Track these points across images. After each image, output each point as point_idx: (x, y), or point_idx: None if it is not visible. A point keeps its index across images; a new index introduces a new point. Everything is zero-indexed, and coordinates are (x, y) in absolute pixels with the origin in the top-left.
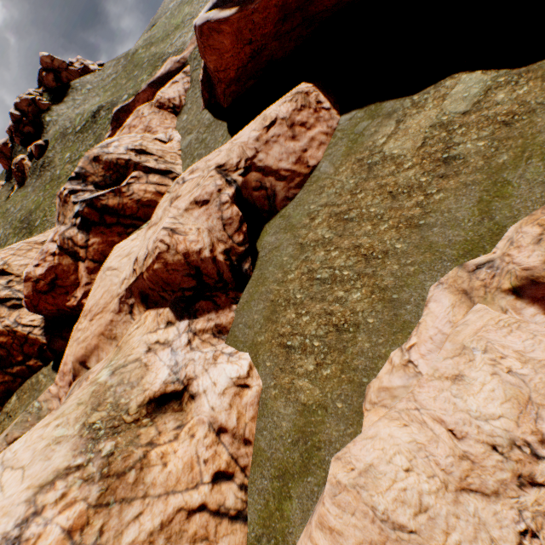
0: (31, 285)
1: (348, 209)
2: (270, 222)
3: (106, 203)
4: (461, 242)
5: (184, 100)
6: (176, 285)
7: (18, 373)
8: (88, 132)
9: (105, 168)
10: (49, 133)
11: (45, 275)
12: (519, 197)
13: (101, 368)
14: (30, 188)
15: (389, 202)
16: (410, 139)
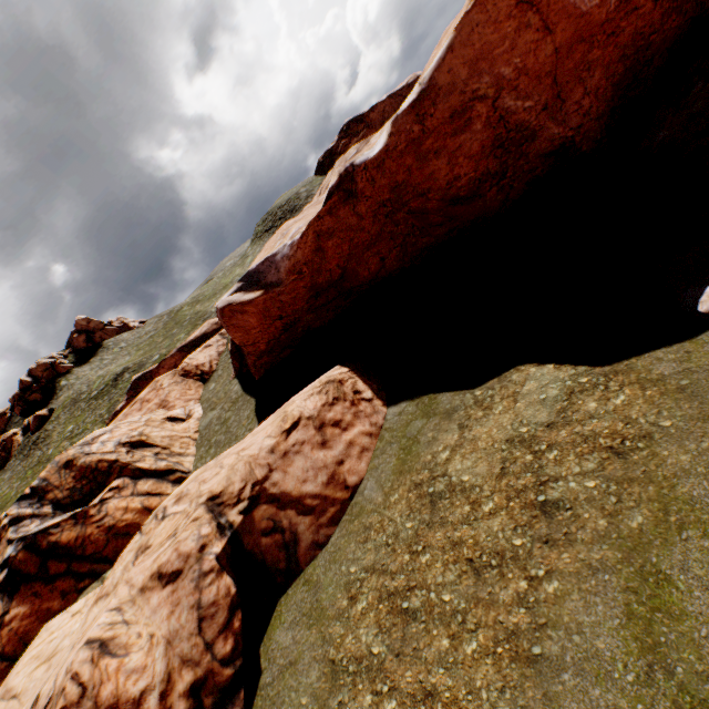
0: None
1: (408, 585)
2: (288, 593)
3: (57, 538)
4: None
5: (215, 365)
6: None
7: None
8: (104, 398)
9: (77, 475)
10: (60, 398)
11: None
12: (702, 619)
13: None
14: (8, 473)
15: (471, 582)
16: (483, 457)
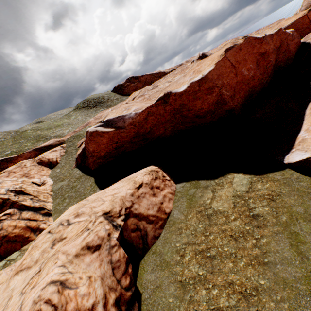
0: None
1: (207, 247)
2: (145, 258)
3: None
4: (302, 277)
5: (59, 160)
6: None
7: None
8: None
9: None
10: None
11: None
12: (310, 242)
13: None
14: None
15: (234, 242)
16: (225, 201)
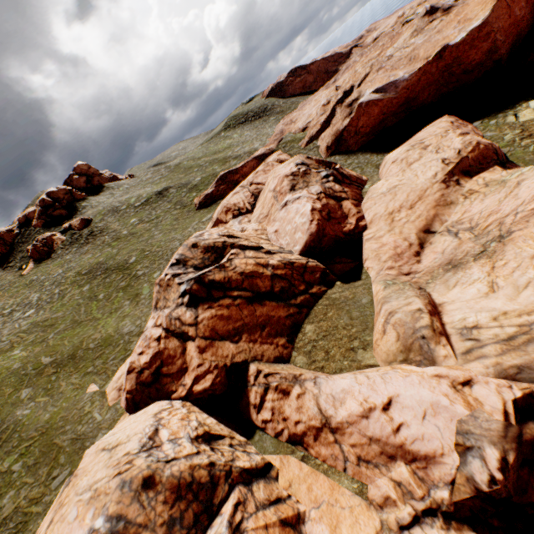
0: (317, 213)
1: (530, 134)
2: None
3: (342, 171)
4: None
5: None
6: (490, 158)
7: (301, 303)
8: (158, 202)
9: (316, 162)
10: (87, 214)
11: (322, 209)
12: None
13: (483, 197)
14: (68, 256)
15: None
16: (529, 116)
